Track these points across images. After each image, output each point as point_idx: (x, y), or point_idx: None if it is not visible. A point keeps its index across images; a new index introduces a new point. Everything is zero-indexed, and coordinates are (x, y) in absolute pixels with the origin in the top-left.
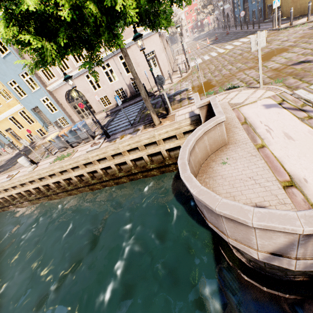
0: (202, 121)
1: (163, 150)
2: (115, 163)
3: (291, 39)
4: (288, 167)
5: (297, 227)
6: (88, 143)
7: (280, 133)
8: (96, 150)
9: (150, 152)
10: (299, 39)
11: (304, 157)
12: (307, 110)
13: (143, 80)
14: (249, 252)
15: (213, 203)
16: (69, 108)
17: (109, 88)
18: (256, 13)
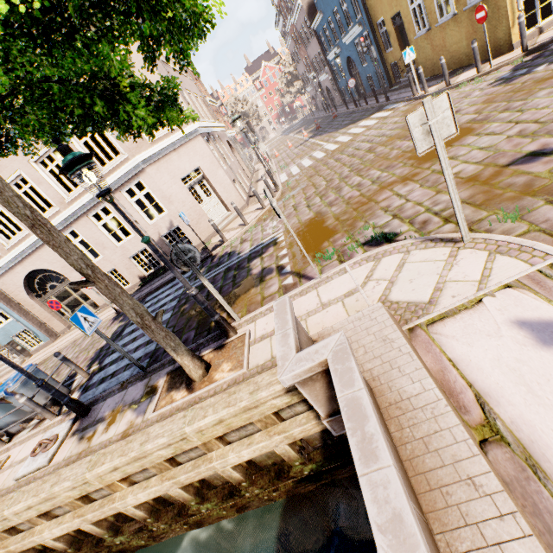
0: (319, 411)
1: (224, 468)
2: (88, 520)
3: (465, 109)
4: None
5: None
6: (41, 429)
7: None
8: (29, 486)
9: (185, 479)
10: (483, 106)
11: None
12: None
13: (186, 228)
14: None
15: None
16: (37, 308)
17: (118, 253)
18: (374, 80)
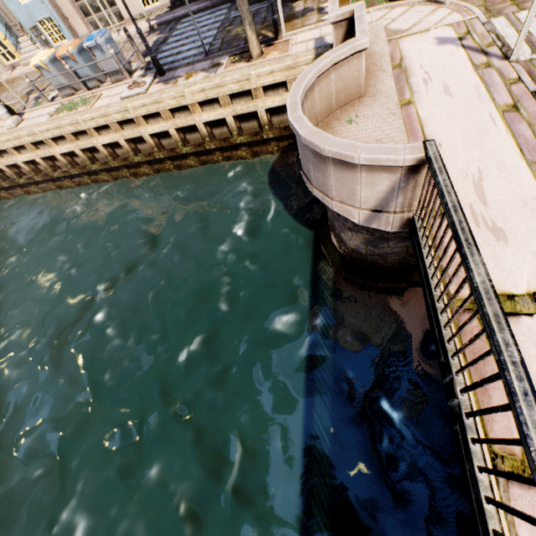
0: None
1: (262, 110)
2: (176, 125)
3: None
4: (428, 130)
5: (400, 156)
6: (121, 83)
7: (440, 86)
8: (140, 96)
9: (239, 111)
10: None
11: (452, 119)
12: (491, 53)
13: None
14: (351, 215)
15: (323, 143)
16: None
17: None
18: None
